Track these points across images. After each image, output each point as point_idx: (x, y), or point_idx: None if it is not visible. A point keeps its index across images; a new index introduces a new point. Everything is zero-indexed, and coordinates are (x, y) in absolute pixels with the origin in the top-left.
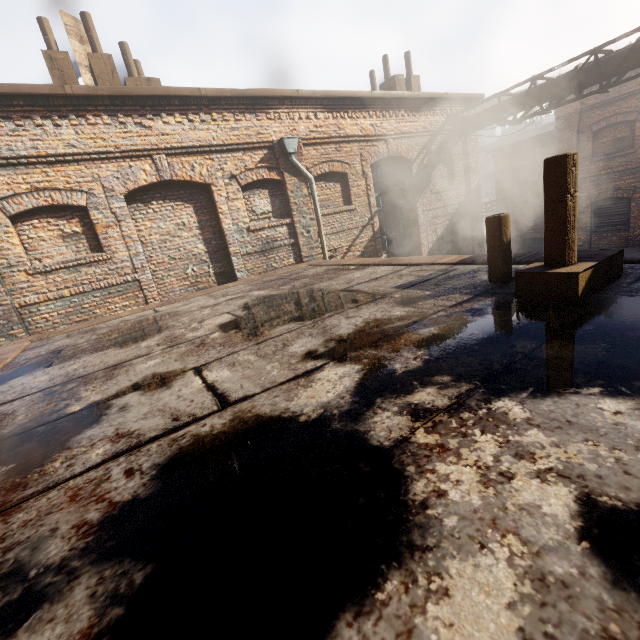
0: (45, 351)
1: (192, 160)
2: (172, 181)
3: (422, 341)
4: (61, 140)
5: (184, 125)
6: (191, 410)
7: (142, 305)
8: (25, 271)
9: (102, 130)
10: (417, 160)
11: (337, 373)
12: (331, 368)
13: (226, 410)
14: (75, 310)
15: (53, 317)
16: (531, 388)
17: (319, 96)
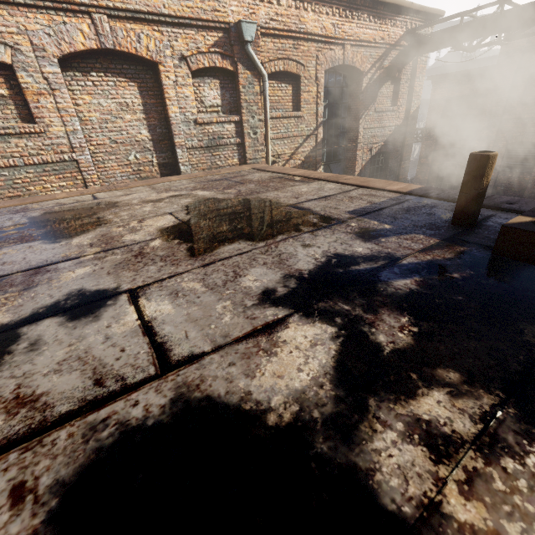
0: None
1: (138, 29)
2: (115, 51)
3: (402, 300)
4: None
5: None
6: (120, 368)
7: (81, 187)
8: None
9: None
10: (369, 74)
11: (306, 336)
12: (297, 325)
13: (166, 378)
14: (6, 184)
15: None
16: None
17: None
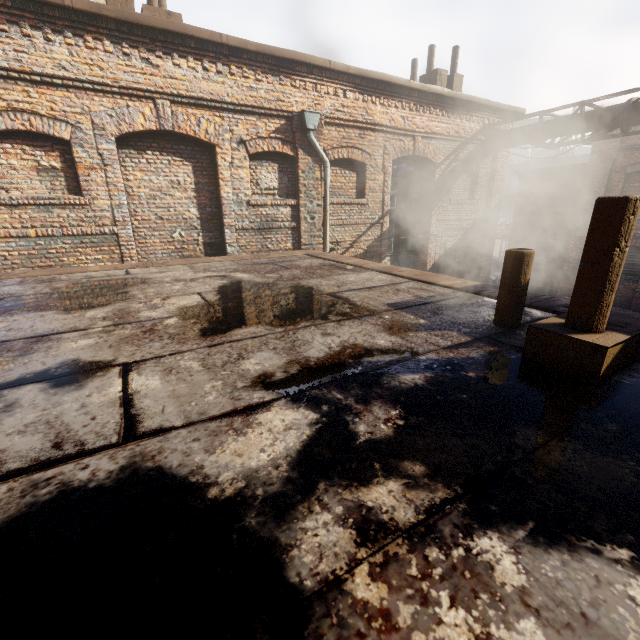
0: None
1: (200, 114)
2: (173, 132)
3: (401, 393)
4: (51, 58)
5: (197, 72)
6: (84, 434)
7: (117, 262)
8: None
9: (101, 57)
10: (442, 165)
11: (284, 419)
12: (280, 409)
13: (125, 447)
14: (39, 253)
15: (13, 256)
16: (531, 522)
17: (352, 73)
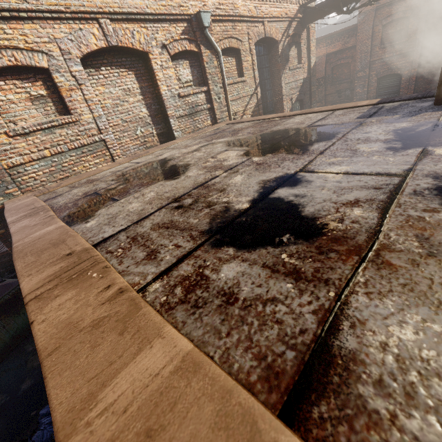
0: (76, 196)
1: (131, 27)
2: (116, 47)
3: None
4: None
5: None
6: (377, 183)
7: (109, 162)
8: (5, 133)
9: None
10: (281, 42)
11: None
12: (438, 149)
13: (412, 177)
14: (57, 169)
15: (39, 176)
16: None
17: None
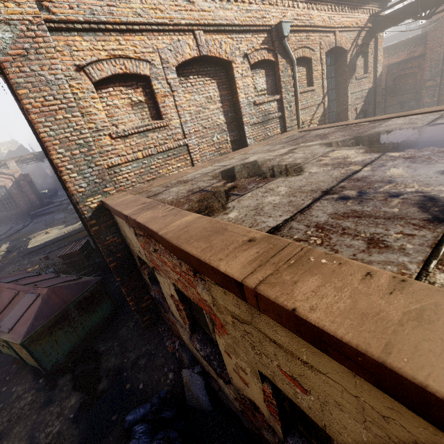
0: (182, 193)
1: (219, 38)
2: (205, 57)
3: None
4: (130, 8)
5: (216, 3)
6: None
7: (189, 166)
8: (109, 135)
9: (159, 1)
10: (350, 51)
11: None
12: None
13: None
14: (145, 170)
15: (131, 177)
16: None
17: None
